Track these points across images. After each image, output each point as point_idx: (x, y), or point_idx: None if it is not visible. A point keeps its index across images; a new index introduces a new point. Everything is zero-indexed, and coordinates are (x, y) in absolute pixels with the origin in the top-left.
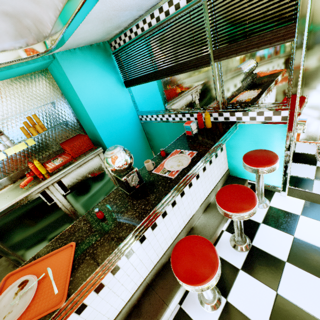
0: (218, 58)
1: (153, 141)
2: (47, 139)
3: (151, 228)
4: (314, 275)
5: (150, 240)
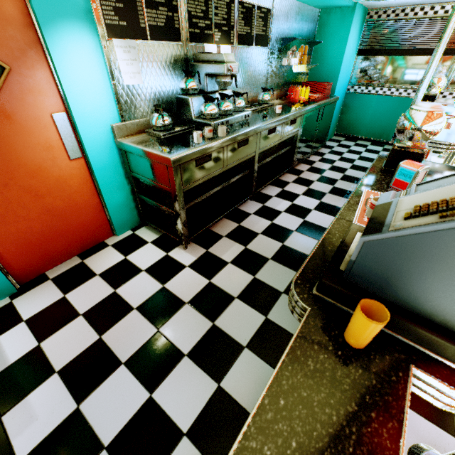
0: None
1: (346, 114)
2: (296, 74)
3: None
4: None
5: None
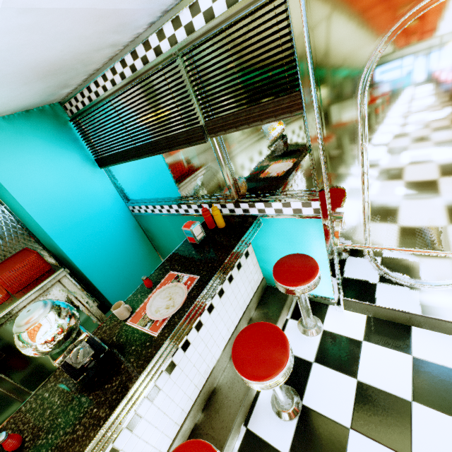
0: (214, 132)
1: (156, 240)
2: None
3: (128, 428)
4: (388, 448)
5: (130, 448)
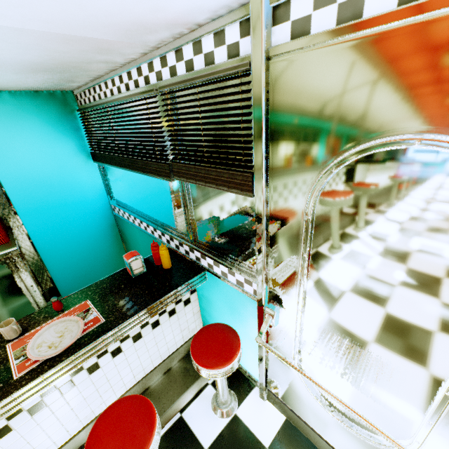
0: (179, 175)
1: (128, 245)
2: None
3: None
4: None
5: None
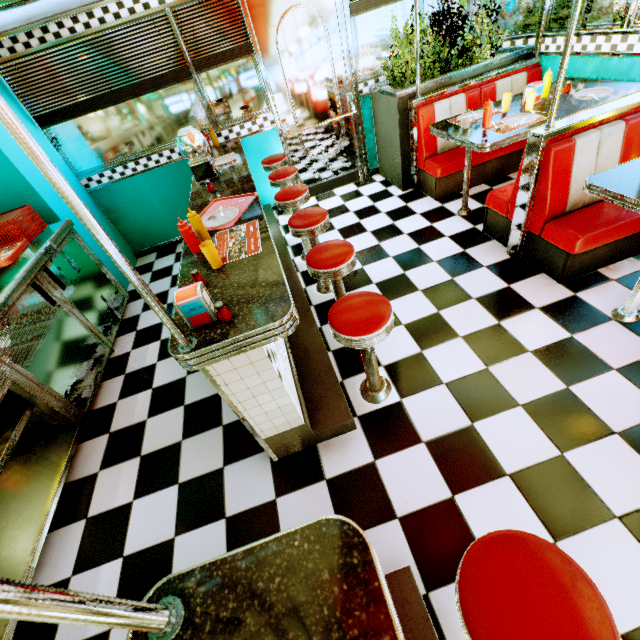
0: (200, 69)
1: (123, 221)
2: None
3: None
4: (344, 214)
5: None
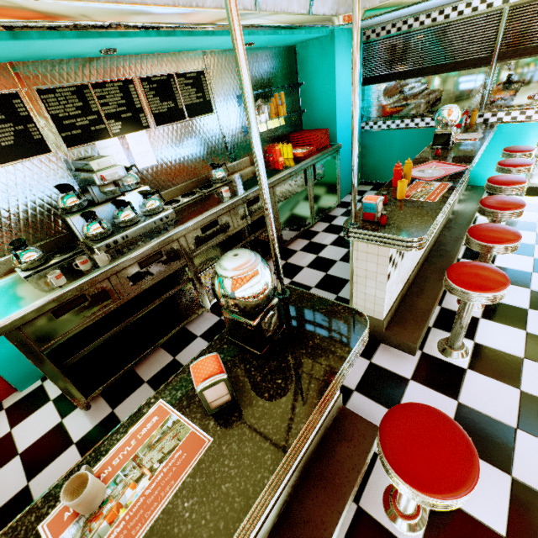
0: (502, 59)
1: (368, 157)
2: (278, 127)
3: None
4: None
5: None
